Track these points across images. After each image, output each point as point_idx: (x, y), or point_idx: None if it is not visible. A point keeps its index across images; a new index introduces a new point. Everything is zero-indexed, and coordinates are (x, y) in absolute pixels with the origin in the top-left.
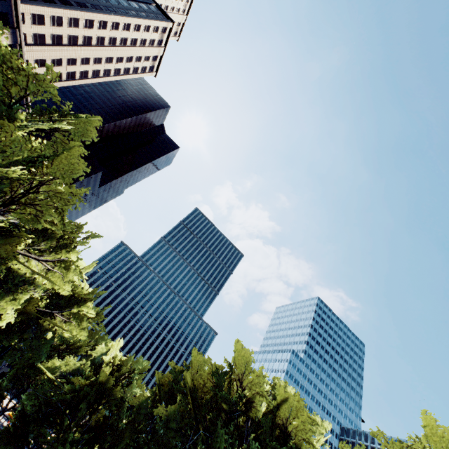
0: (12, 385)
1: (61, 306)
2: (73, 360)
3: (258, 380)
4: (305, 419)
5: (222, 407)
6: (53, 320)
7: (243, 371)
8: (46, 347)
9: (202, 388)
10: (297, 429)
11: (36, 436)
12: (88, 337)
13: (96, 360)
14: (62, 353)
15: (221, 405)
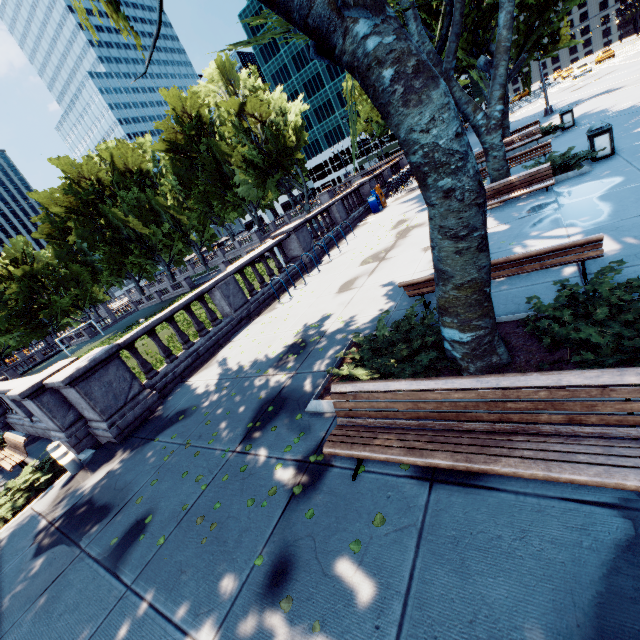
0: None
1: None
2: None
3: (88, 165)
4: (131, 153)
5: (92, 199)
6: None
7: (76, 171)
8: None
9: (71, 205)
10: (133, 163)
11: None
12: None
13: None
14: None
15: (90, 199)
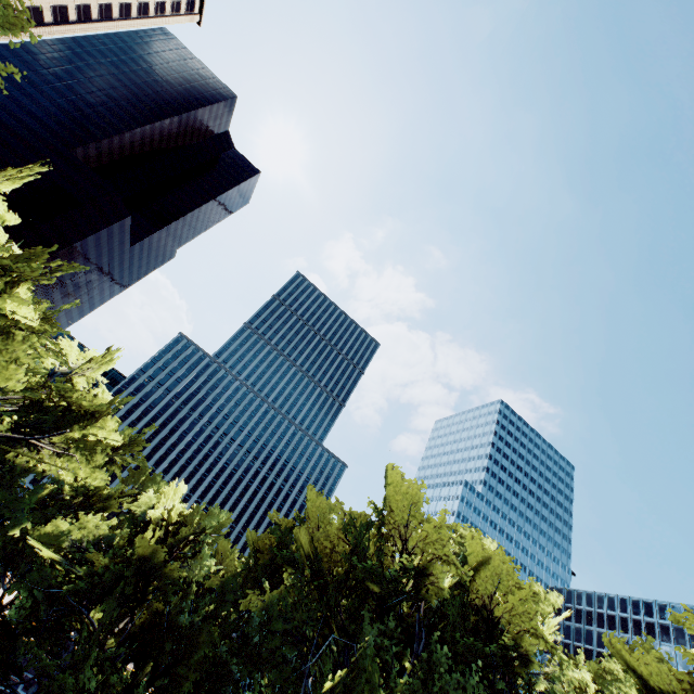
0: (5, 569)
1: (46, 427)
2: (94, 523)
3: (436, 534)
4: (527, 595)
5: (370, 587)
6: (37, 455)
7: (404, 519)
8: (25, 503)
9: (328, 554)
10: (511, 613)
11: (51, 649)
12: (126, 482)
13: (138, 518)
14: (76, 511)
15: (367, 585)
